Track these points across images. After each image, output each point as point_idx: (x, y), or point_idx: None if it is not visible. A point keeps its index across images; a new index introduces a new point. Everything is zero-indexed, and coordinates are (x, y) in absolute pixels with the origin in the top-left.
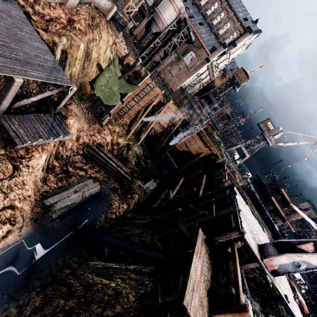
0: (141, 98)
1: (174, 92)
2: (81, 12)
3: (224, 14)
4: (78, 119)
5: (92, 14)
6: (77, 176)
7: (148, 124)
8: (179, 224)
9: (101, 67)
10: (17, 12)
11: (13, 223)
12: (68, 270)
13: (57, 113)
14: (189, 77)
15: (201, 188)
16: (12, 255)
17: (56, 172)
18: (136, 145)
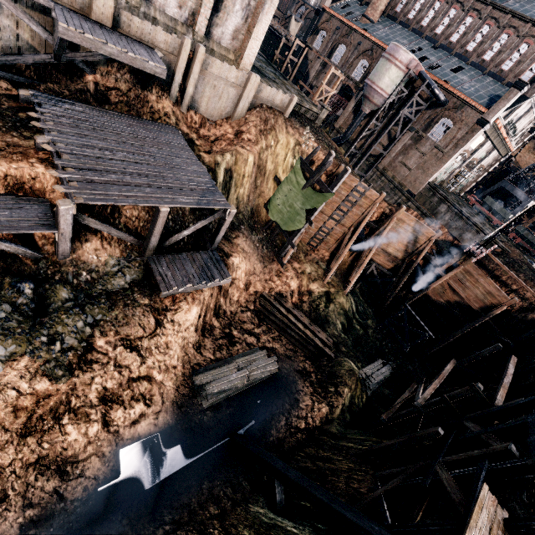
0: (345, 212)
1: (416, 196)
2: (251, 119)
3: (508, 35)
4: (246, 257)
5: (264, 116)
6: (243, 343)
7: (362, 255)
8: (435, 466)
9: (279, 180)
10: (178, 141)
11: (149, 402)
12: (214, 508)
13: (215, 249)
14: (444, 162)
15: (502, 386)
16: (143, 453)
17: (215, 335)
18: (342, 294)
